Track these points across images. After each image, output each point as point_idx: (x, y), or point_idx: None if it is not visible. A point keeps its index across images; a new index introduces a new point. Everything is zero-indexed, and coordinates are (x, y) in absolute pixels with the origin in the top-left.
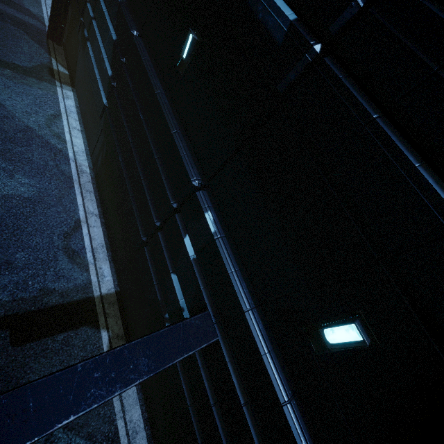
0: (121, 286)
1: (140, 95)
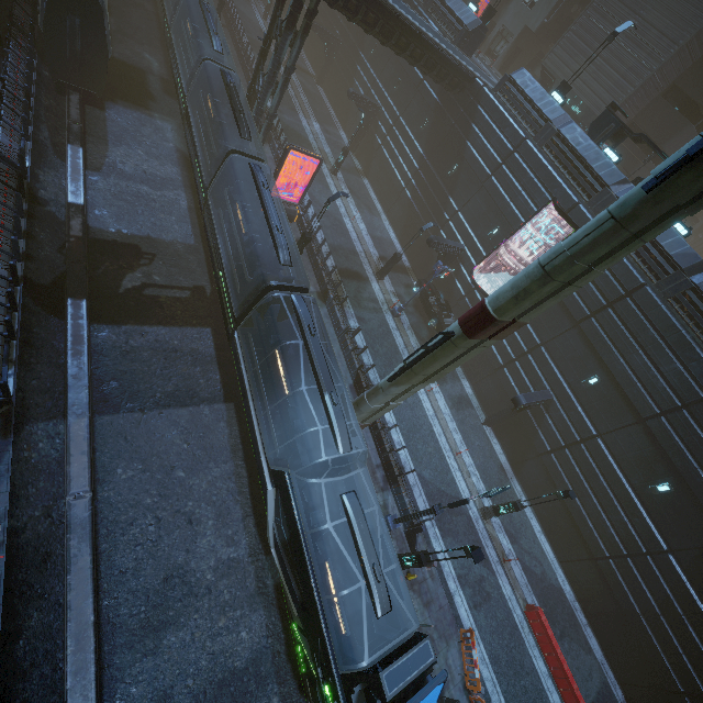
0: (318, 74)
1: (325, 8)
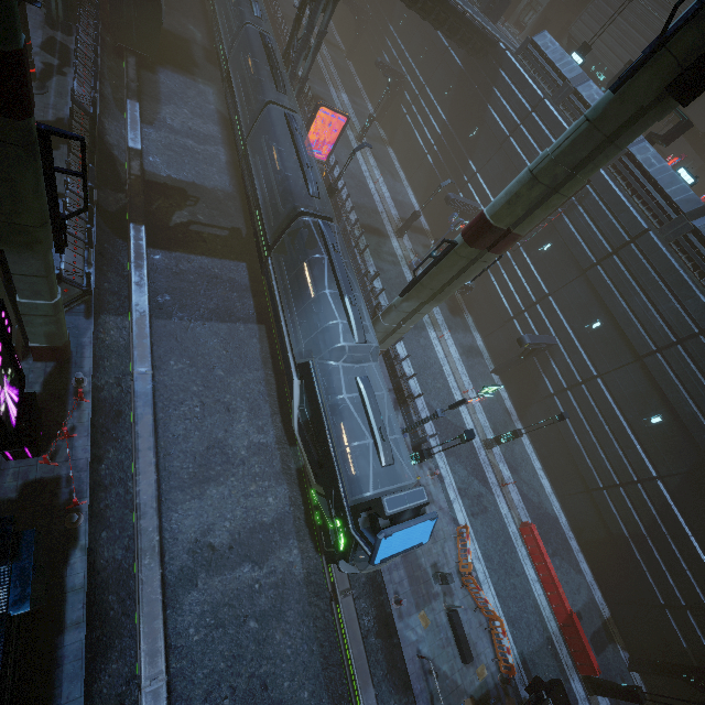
0: (348, 49)
1: None
